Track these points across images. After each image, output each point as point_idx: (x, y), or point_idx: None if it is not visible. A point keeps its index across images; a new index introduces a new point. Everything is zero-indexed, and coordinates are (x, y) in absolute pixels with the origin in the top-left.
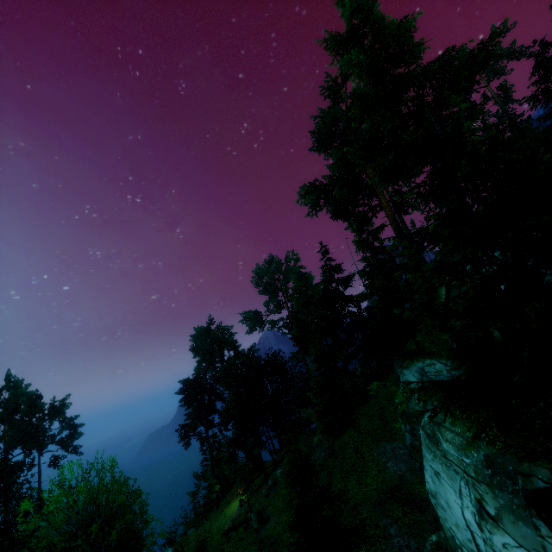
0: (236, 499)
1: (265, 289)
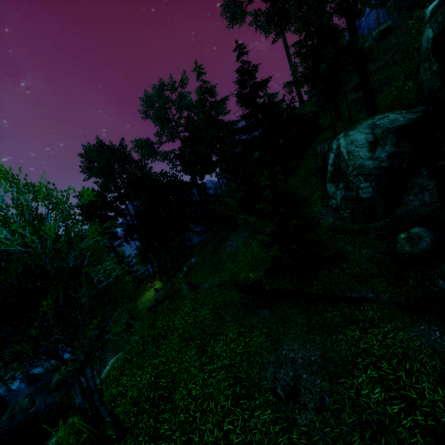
0: (149, 291)
1: (158, 114)
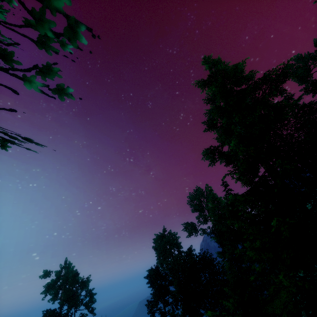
0: None
1: (195, 208)
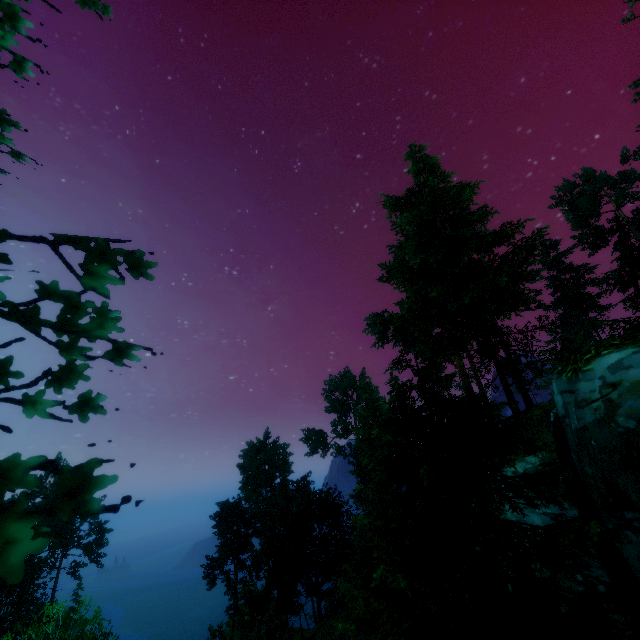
0: None
1: (333, 407)
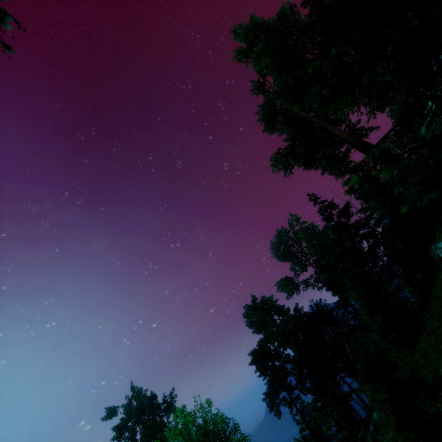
0: None
1: (284, 256)
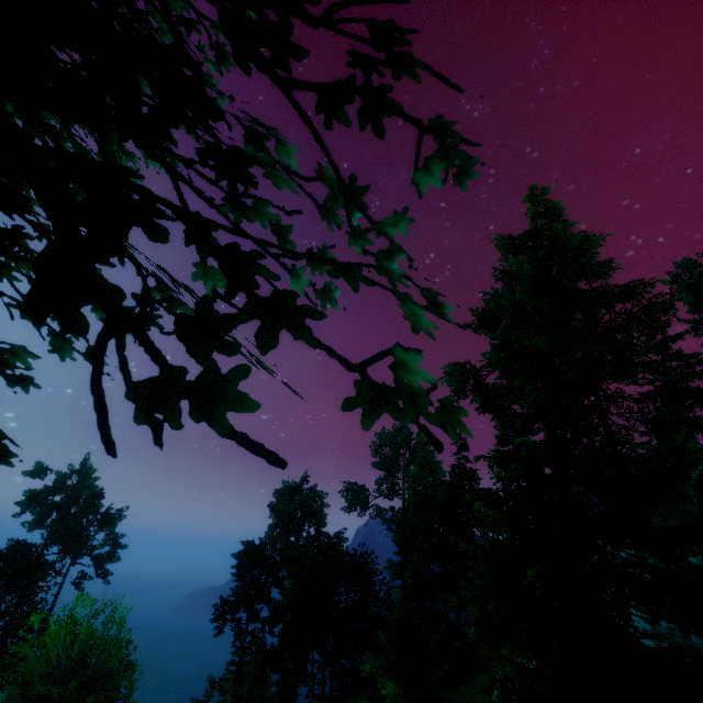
0: None
1: (382, 462)
